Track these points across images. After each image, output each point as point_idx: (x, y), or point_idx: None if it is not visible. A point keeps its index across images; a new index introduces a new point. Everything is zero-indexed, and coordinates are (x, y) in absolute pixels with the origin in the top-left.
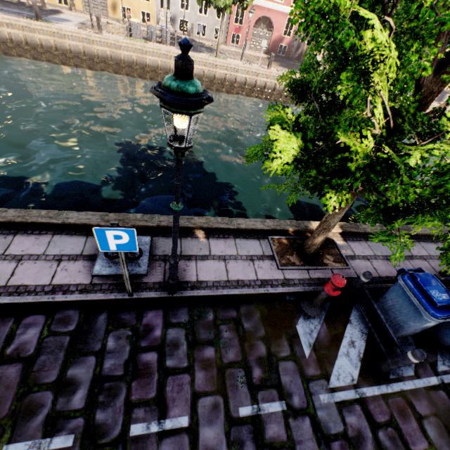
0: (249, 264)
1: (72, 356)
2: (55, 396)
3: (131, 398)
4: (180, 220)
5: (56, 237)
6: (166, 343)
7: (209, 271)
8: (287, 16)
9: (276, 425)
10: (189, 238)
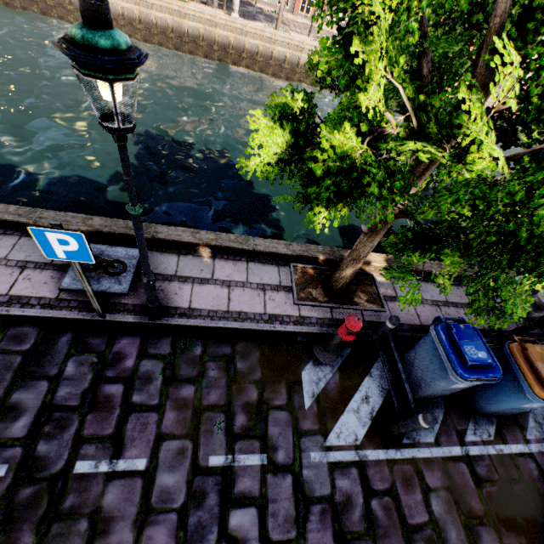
0: (259, 295)
1: (21, 379)
2: None
3: (82, 432)
4: (182, 233)
5: (24, 239)
6: (137, 376)
7: (206, 297)
8: None
9: (250, 480)
10: (190, 256)
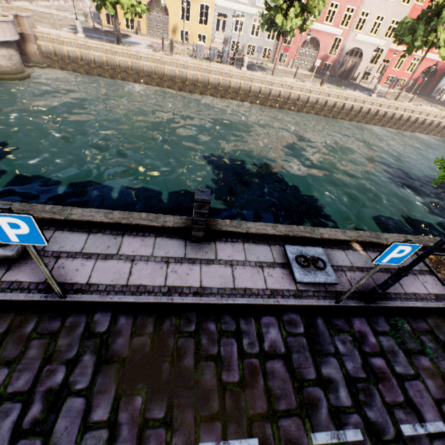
0: (415, 278)
1: (317, 356)
2: (324, 392)
3: (385, 399)
4: (336, 233)
5: (246, 245)
6: (384, 350)
7: None
8: (334, 36)
9: None
10: (350, 251)
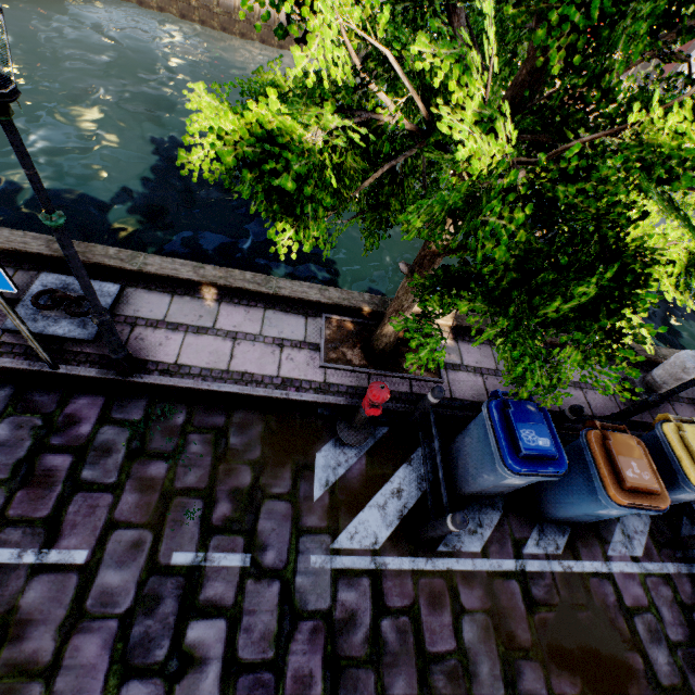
0: (274, 352)
1: None
2: None
3: (8, 512)
4: (180, 267)
5: None
6: (92, 446)
7: (201, 351)
8: None
9: (224, 585)
10: (188, 298)
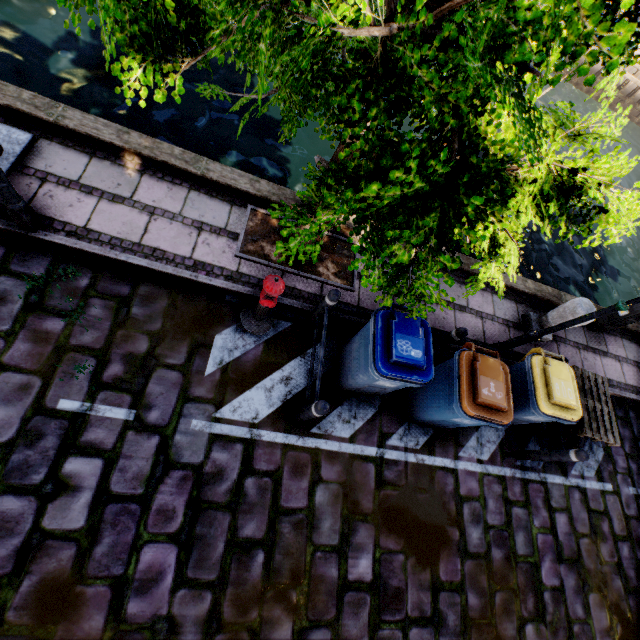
0: (191, 234)
1: None
2: None
3: None
4: (103, 128)
5: None
6: None
7: (114, 220)
8: None
9: (105, 432)
10: (107, 163)
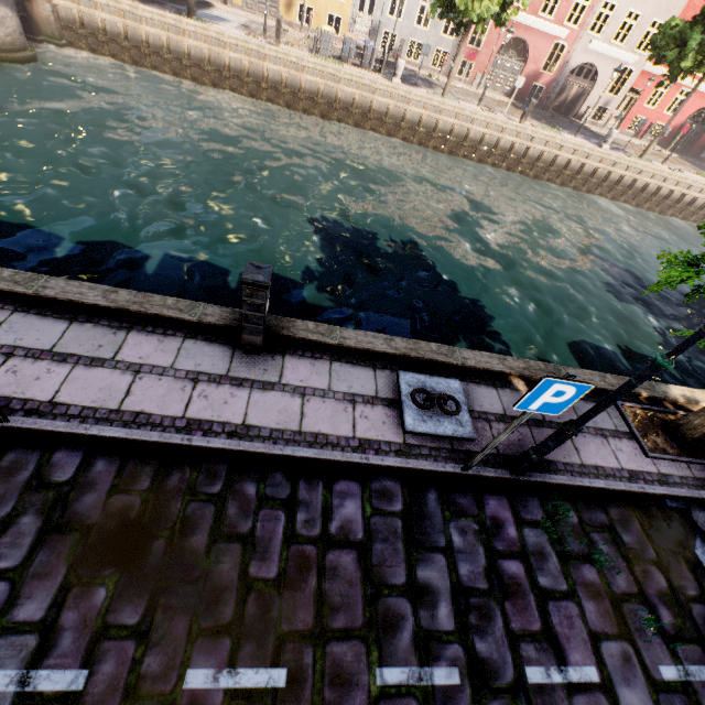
0: (603, 443)
1: (414, 550)
2: (414, 606)
3: (510, 626)
4: (489, 360)
5: (335, 365)
6: (528, 549)
7: None
8: (554, 41)
9: None
10: (507, 390)
